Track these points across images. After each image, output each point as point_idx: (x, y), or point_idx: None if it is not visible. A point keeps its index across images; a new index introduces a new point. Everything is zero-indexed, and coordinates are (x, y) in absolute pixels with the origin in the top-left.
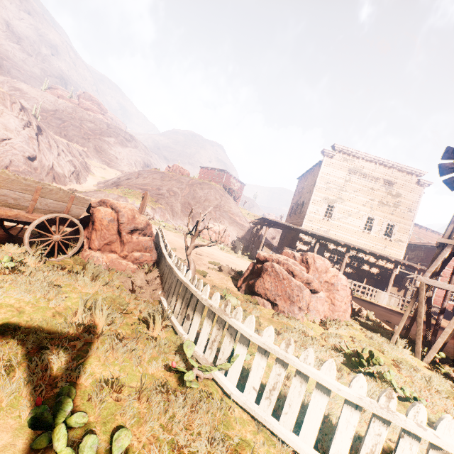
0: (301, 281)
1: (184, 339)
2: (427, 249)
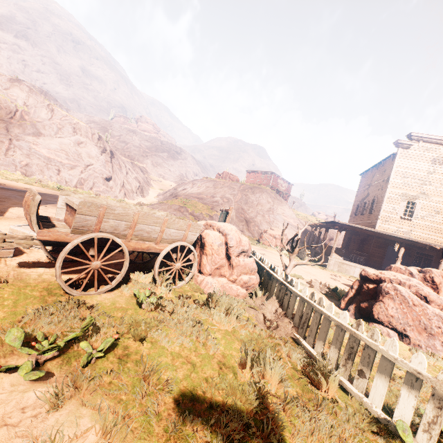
0: (438, 309)
1: (367, 405)
2: None
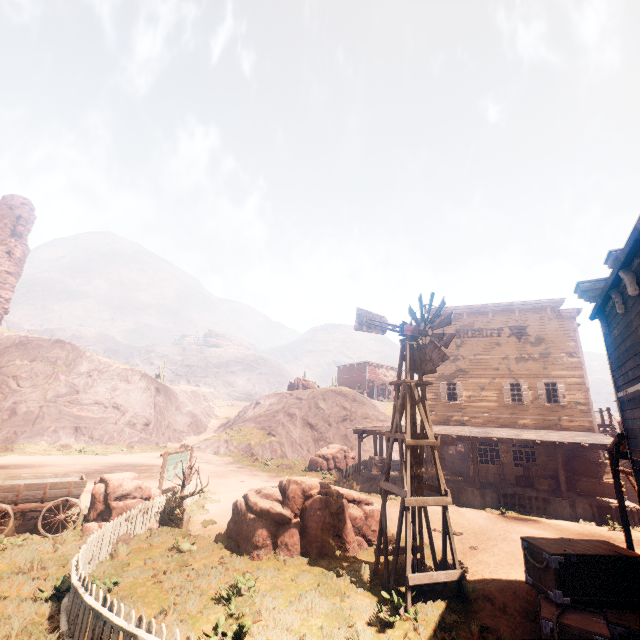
0: (257, 514)
1: None
2: None
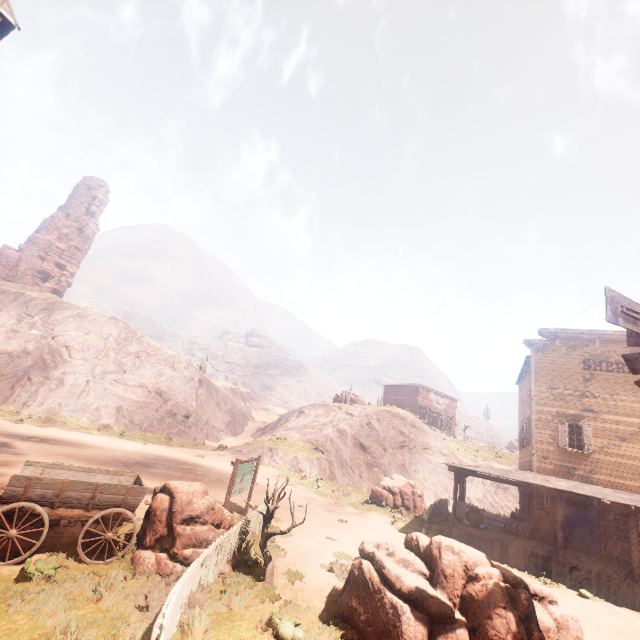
0: (402, 597)
1: None
2: None
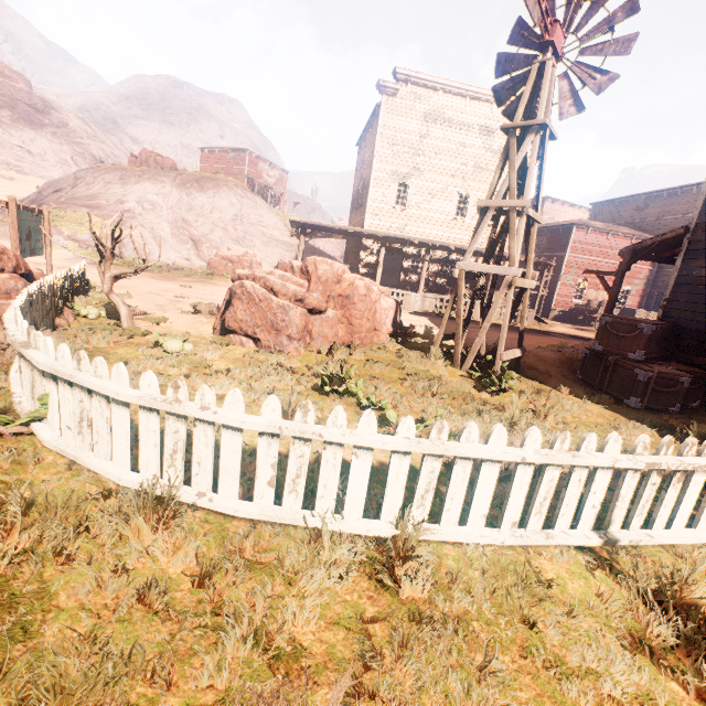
0: (287, 300)
1: (12, 398)
2: (550, 232)
